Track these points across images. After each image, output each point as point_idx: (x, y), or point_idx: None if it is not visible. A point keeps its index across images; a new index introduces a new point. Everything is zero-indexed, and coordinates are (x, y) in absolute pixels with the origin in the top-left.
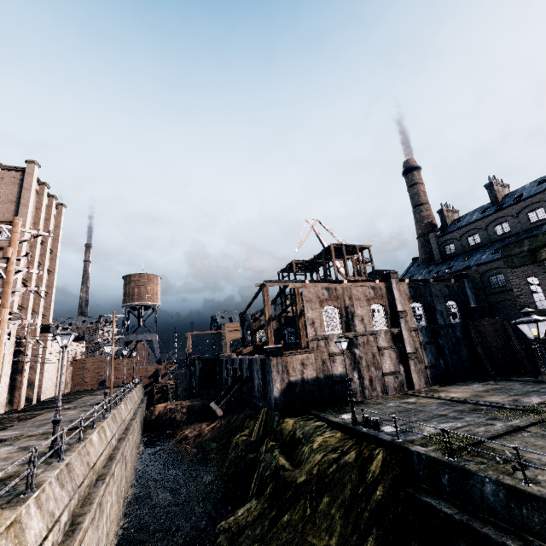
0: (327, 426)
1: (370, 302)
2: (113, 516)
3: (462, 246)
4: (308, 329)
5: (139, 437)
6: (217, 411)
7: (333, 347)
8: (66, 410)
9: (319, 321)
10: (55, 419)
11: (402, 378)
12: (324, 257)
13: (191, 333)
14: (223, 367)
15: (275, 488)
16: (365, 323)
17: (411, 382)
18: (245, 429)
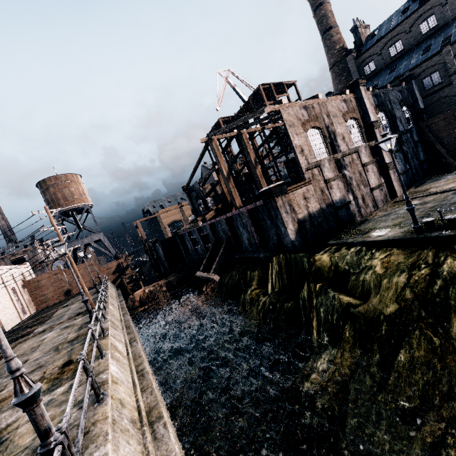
0: (368, 249)
1: (346, 117)
2: (172, 428)
3: (383, 61)
4: (299, 159)
5: (134, 326)
6: (213, 277)
7: (327, 173)
8: (42, 334)
9: (307, 147)
10: (22, 398)
11: (384, 190)
12: (253, 104)
13: (139, 220)
14: (187, 240)
15: (357, 328)
16: (346, 142)
17: (393, 191)
18: (252, 284)
